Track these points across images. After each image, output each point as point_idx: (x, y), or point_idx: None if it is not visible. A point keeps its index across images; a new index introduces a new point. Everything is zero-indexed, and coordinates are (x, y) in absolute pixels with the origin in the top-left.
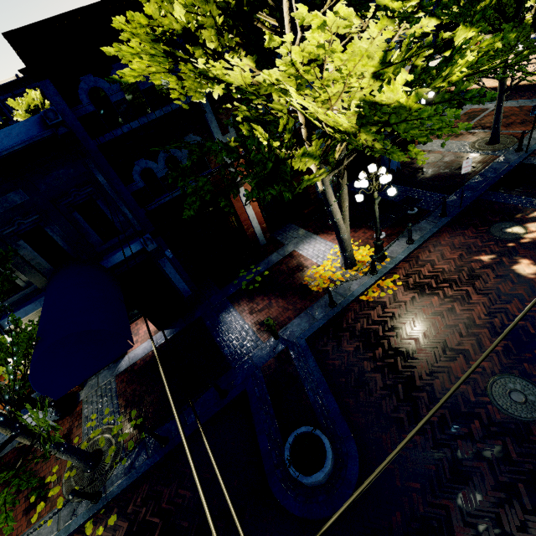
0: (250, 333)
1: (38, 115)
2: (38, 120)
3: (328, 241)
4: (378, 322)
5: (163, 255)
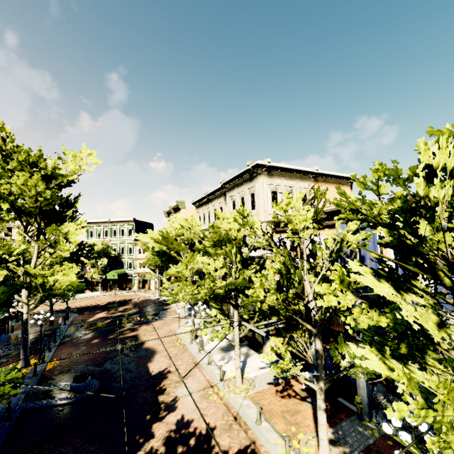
0: None
1: None
2: None
3: None
4: (63, 368)
5: None
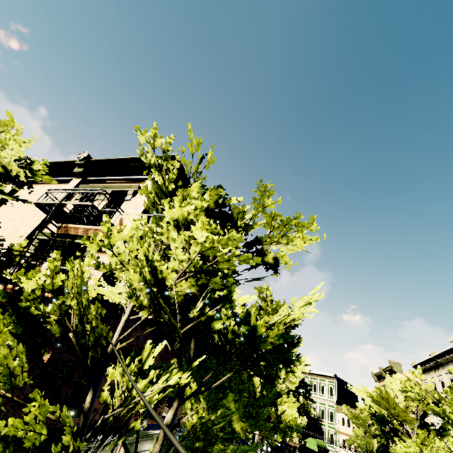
0: None
1: None
2: None
3: None
4: None
5: None
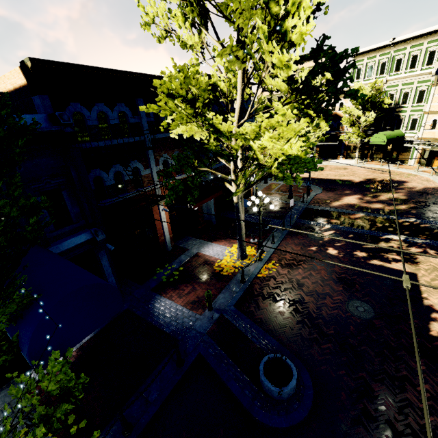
0: (186, 311)
1: (44, 115)
2: (45, 118)
3: (222, 245)
4: (276, 287)
5: (104, 247)
